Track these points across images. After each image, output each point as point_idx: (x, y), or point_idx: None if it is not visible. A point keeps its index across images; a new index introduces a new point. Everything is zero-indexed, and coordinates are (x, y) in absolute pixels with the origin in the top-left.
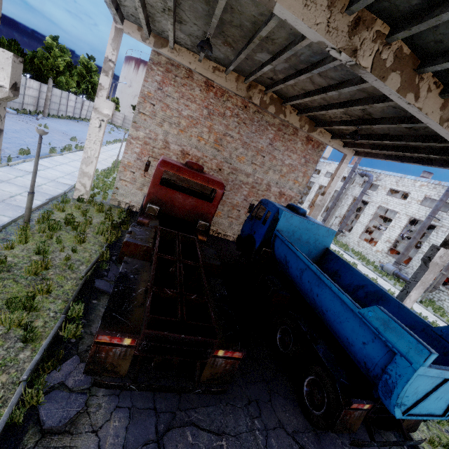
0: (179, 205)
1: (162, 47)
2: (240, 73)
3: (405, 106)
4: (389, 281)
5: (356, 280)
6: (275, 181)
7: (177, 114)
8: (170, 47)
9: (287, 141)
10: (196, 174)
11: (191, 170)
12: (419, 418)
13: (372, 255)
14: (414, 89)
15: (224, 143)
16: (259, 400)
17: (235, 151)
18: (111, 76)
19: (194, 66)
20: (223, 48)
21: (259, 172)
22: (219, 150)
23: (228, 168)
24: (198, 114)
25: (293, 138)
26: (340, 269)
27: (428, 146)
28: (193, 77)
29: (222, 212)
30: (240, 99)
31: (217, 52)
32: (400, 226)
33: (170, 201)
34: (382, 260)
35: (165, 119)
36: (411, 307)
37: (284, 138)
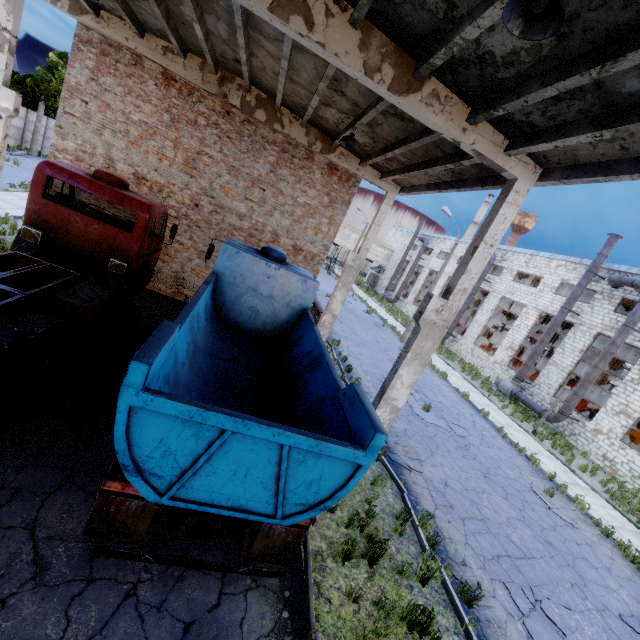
0: (80, 232)
1: (82, 13)
2: (205, 58)
3: (307, 45)
4: (498, 403)
5: (309, 345)
6: (285, 228)
7: (124, 117)
8: (91, 13)
9: (299, 168)
10: (102, 186)
11: (98, 181)
12: (212, 511)
13: (488, 369)
14: (300, 9)
15: (199, 166)
16: (25, 490)
17: (218, 178)
18: (10, 52)
19: (134, 45)
20: (147, 7)
21: (258, 214)
22: (194, 176)
23: (209, 204)
24: (156, 119)
25: (307, 165)
26: (304, 334)
27: (444, 152)
28: (144, 65)
29: (206, 271)
30: (219, 102)
31: (150, 18)
32: (528, 326)
33: (63, 226)
34: (500, 376)
35: (106, 125)
36: (505, 434)
37: (293, 164)
